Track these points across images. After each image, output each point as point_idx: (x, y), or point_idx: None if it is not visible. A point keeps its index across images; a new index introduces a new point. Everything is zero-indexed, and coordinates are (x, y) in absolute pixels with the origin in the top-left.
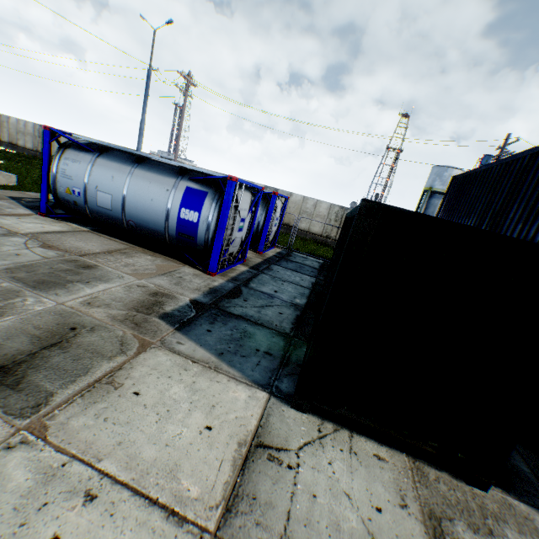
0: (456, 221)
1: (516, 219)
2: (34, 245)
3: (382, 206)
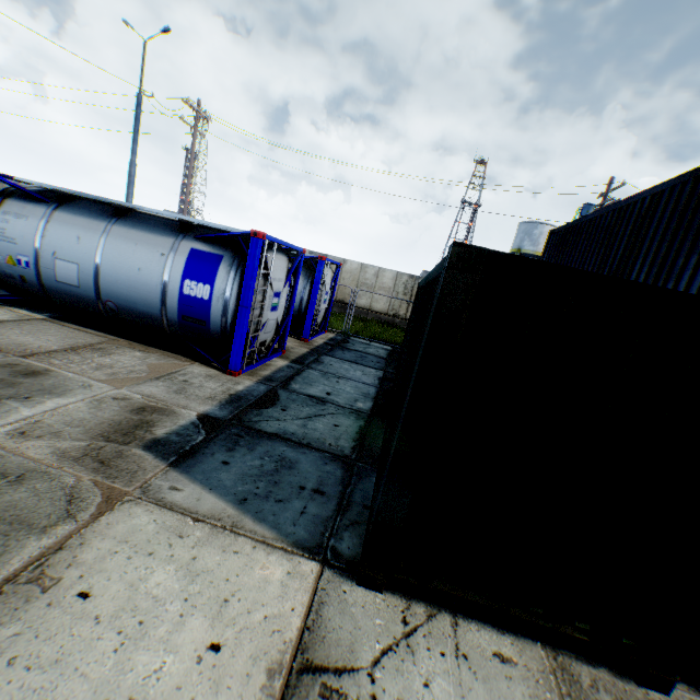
0: None
1: (642, 279)
2: None
3: (486, 253)
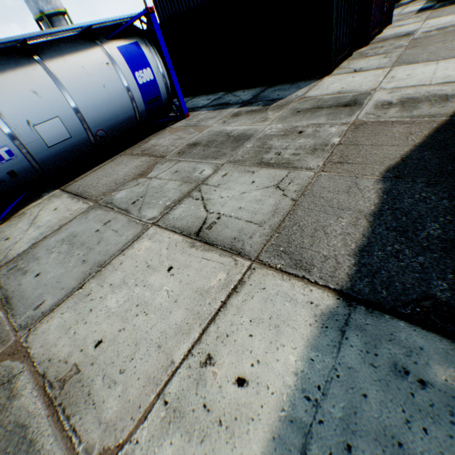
0: (187, 1)
1: None
2: (140, 181)
3: None
